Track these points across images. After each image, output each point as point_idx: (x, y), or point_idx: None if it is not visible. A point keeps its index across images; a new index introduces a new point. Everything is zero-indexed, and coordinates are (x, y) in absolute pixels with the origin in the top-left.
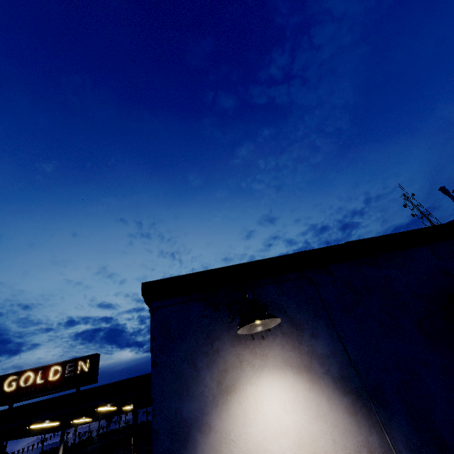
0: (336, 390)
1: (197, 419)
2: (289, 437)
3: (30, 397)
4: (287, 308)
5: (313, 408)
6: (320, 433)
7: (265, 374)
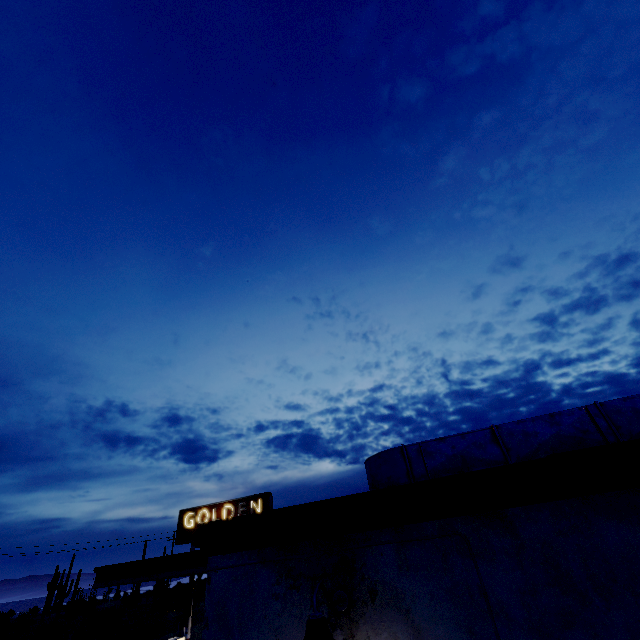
0: None
1: None
2: None
3: None
4: (413, 603)
5: None
6: None
7: None
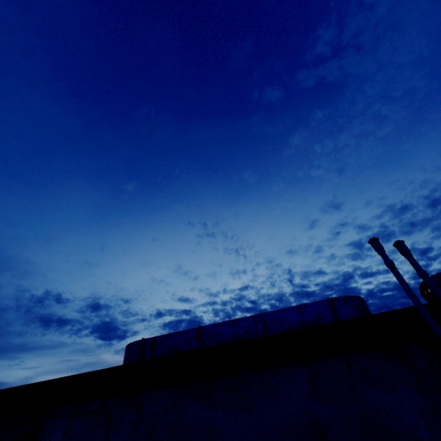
0: None
1: None
2: None
3: None
4: None
5: None
6: None
7: None
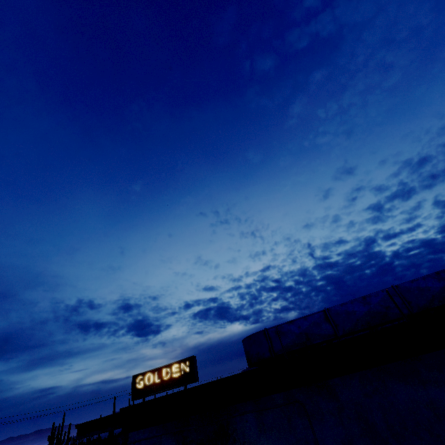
0: None
1: None
2: None
3: (154, 393)
4: None
5: None
6: None
7: None
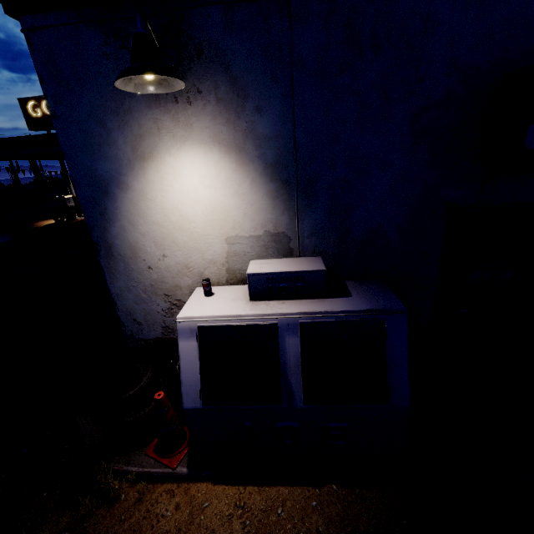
0: (264, 175)
1: (114, 178)
2: (204, 205)
3: None
4: (233, 59)
5: (233, 188)
6: (234, 207)
7: (187, 147)
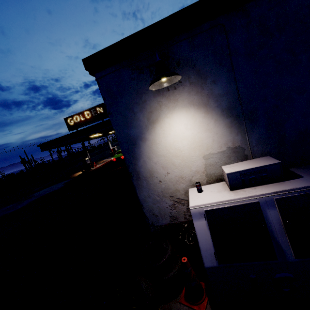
0: (222, 116)
1: (139, 136)
2: (188, 140)
3: (83, 126)
4: (196, 61)
5: (204, 126)
6: (206, 137)
7: (176, 111)
